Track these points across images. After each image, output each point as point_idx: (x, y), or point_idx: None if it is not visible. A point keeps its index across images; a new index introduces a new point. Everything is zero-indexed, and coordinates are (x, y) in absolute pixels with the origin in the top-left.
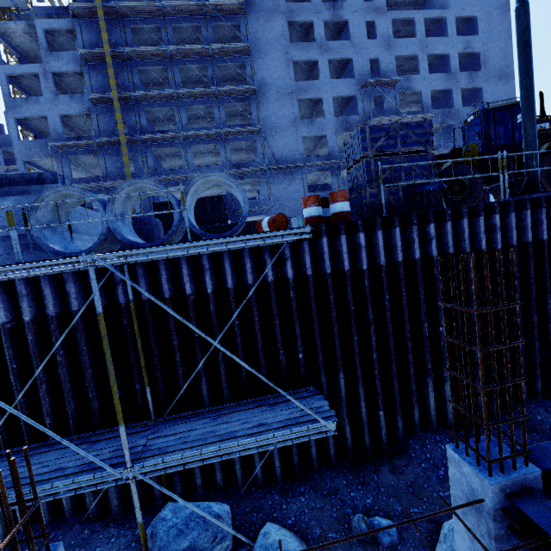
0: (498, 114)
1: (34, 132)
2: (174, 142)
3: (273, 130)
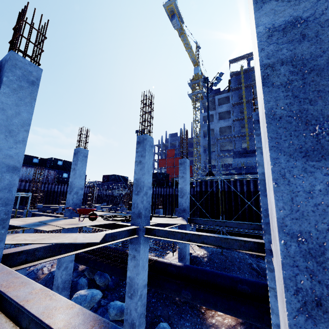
0: None
1: (204, 134)
2: None
3: None
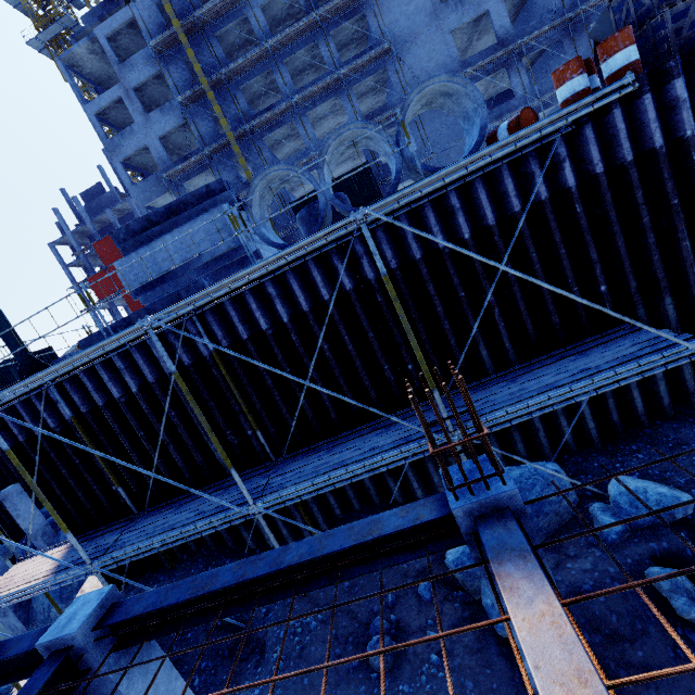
0: None
1: (140, 171)
2: (285, 117)
3: (406, 40)
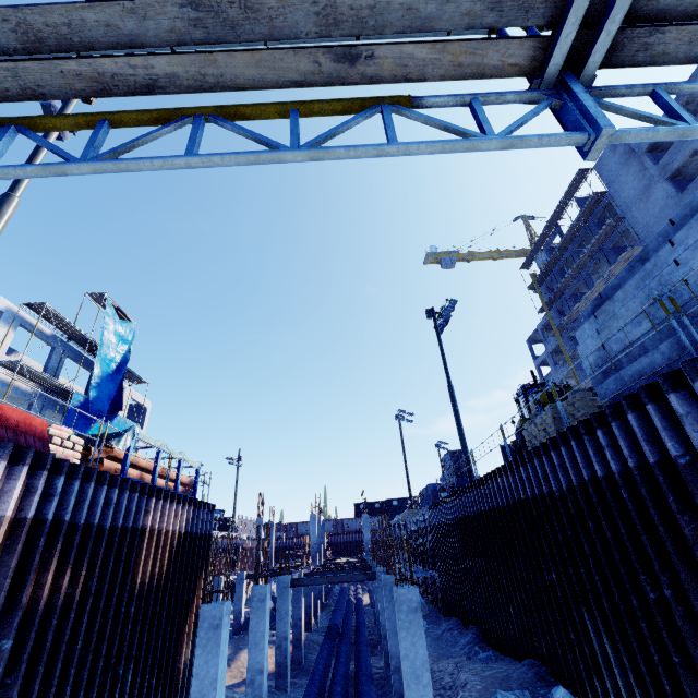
0: (534, 389)
1: None
2: None
3: None
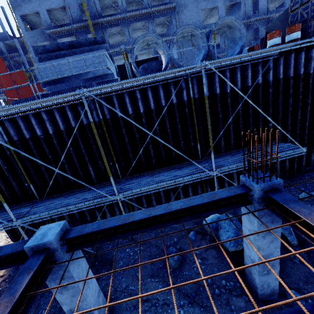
0: None
1: (30, 25)
2: (119, 22)
3: (182, 6)
